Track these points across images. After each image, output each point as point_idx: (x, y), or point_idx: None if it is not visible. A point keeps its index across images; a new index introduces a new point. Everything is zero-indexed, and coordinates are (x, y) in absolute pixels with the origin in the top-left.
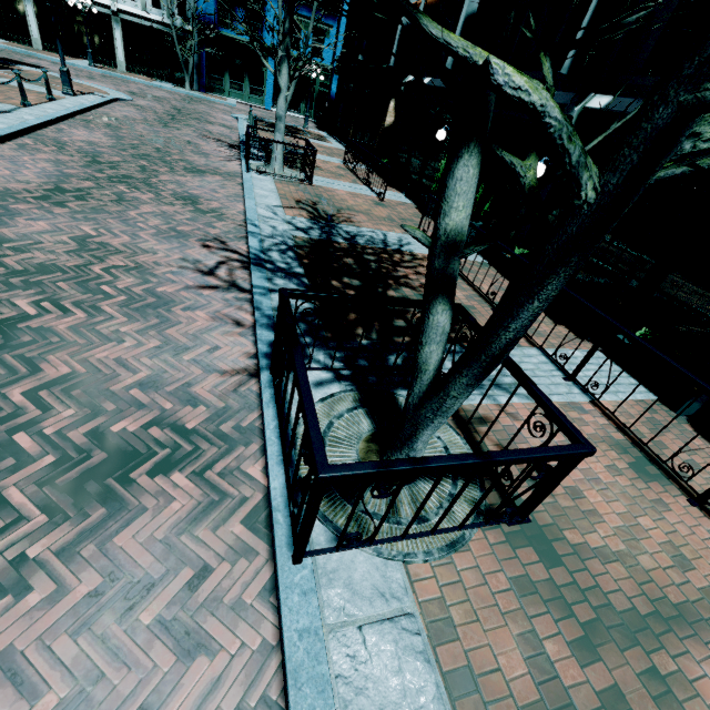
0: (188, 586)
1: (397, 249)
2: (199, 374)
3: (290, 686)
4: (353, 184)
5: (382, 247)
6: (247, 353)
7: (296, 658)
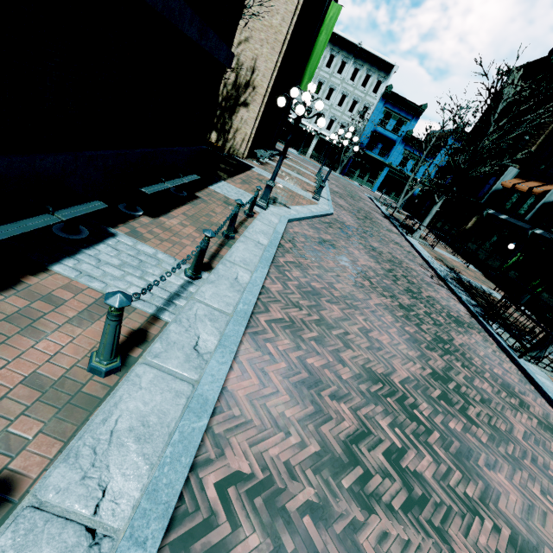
0: (492, 351)
1: (490, 294)
2: (457, 310)
3: (530, 373)
4: (448, 253)
5: (483, 291)
6: (465, 310)
7: (529, 371)
